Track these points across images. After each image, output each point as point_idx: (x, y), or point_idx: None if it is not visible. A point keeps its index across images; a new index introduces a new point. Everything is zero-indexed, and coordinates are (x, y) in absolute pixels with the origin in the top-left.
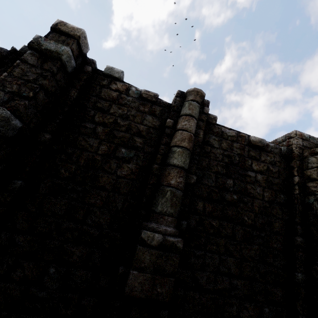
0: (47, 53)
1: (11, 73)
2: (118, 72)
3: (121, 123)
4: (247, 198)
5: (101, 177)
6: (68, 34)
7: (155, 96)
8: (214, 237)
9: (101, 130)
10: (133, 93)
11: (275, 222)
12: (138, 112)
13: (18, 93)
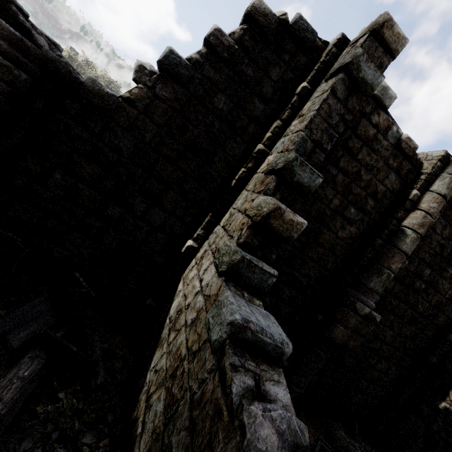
0: (360, 85)
1: (320, 112)
2: (390, 98)
3: (363, 176)
4: (432, 290)
5: (324, 233)
6: (390, 47)
7: (414, 149)
8: (388, 312)
9: (341, 180)
10: (392, 135)
11: (440, 317)
12: (385, 166)
13: (320, 143)
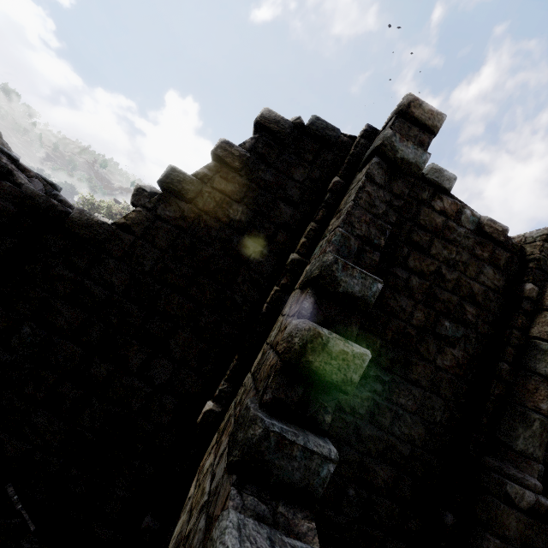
0: (401, 166)
1: (358, 202)
2: (448, 179)
3: (446, 275)
4: None
5: (414, 364)
6: (425, 124)
7: (504, 232)
8: None
9: (417, 285)
10: (468, 220)
11: None
12: (472, 258)
13: (368, 238)
